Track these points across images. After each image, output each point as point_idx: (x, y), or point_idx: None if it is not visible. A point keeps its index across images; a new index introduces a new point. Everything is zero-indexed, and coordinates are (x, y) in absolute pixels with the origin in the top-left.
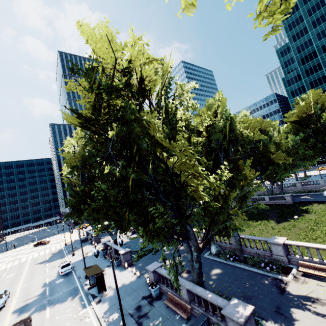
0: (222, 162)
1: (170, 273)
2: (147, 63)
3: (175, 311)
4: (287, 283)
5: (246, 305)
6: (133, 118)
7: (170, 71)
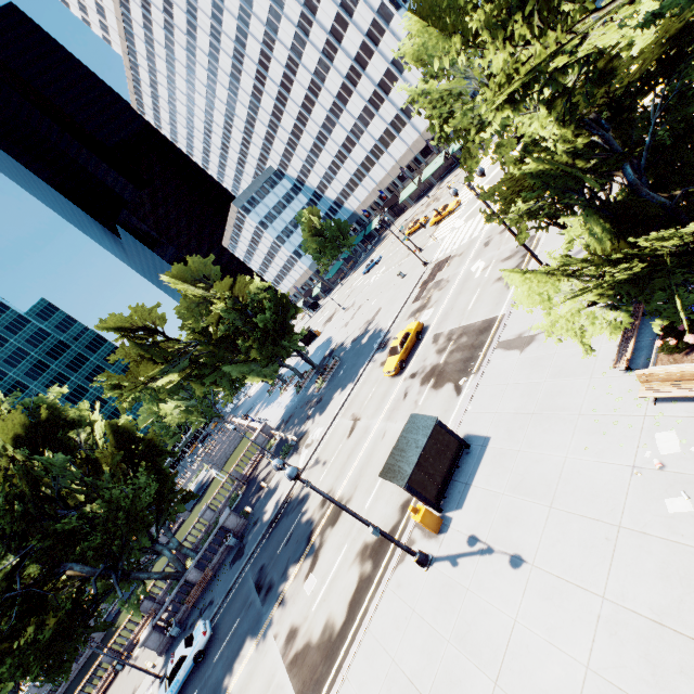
0: None
1: None
2: None
3: None
4: None
5: None
6: None
7: None
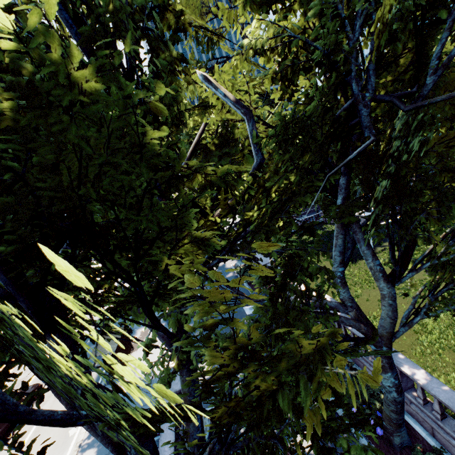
0: (365, 130)
1: None
2: None
3: None
4: None
5: None
6: None
7: None
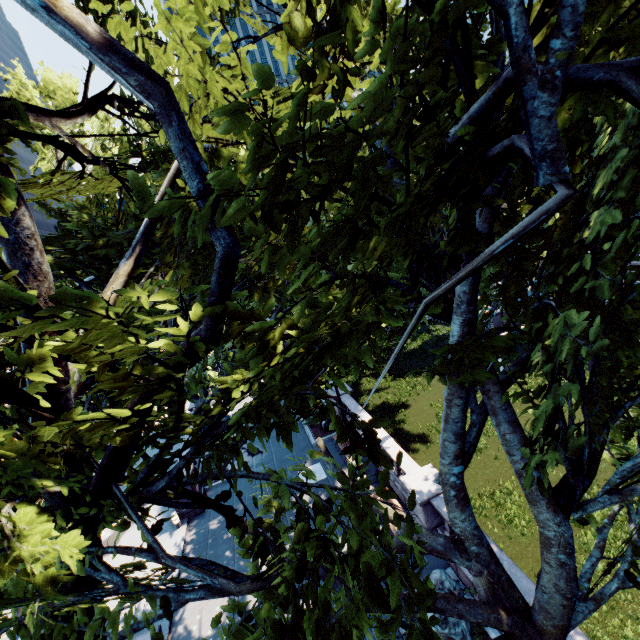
0: (538, 165)
1: None
2: None
3: None
4: None
5: None
6: None
7: None
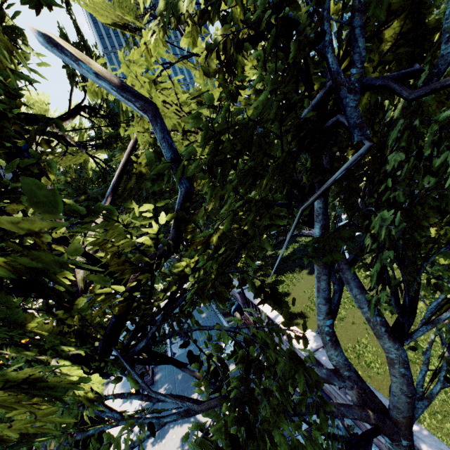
0: (353, 131)
1: None
2: None
3: None
4: None
5: None
6: None
7: None
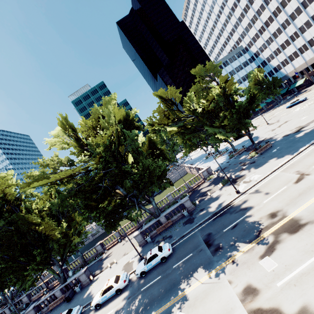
0: (62, 219)
1: (51, 273)
2: (9, 188)
3: (56, 307)
4: (103, 257)
5: (85, 268)
6: (18, 218)
7: (12, 178)
